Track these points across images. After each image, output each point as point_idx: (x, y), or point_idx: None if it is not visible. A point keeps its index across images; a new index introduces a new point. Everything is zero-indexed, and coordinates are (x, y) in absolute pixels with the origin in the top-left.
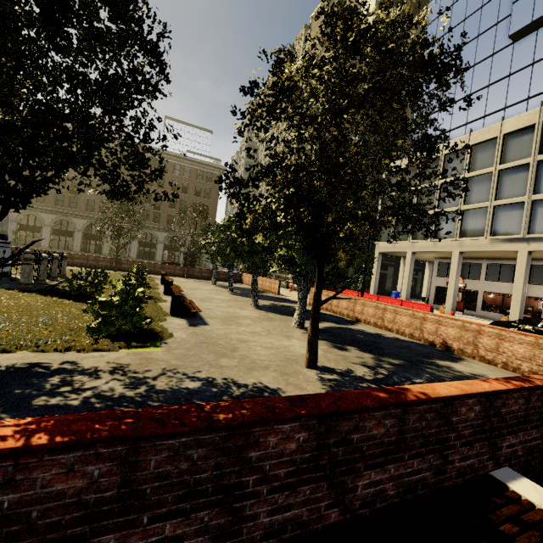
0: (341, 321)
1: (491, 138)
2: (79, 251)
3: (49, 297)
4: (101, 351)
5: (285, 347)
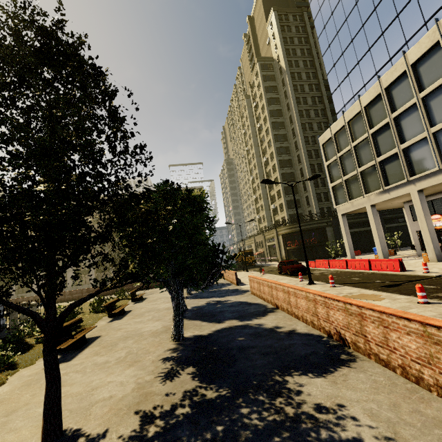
0: (255, 312)
1: (401, 74)
2: None
3: None
4: None
5: (93, 389)
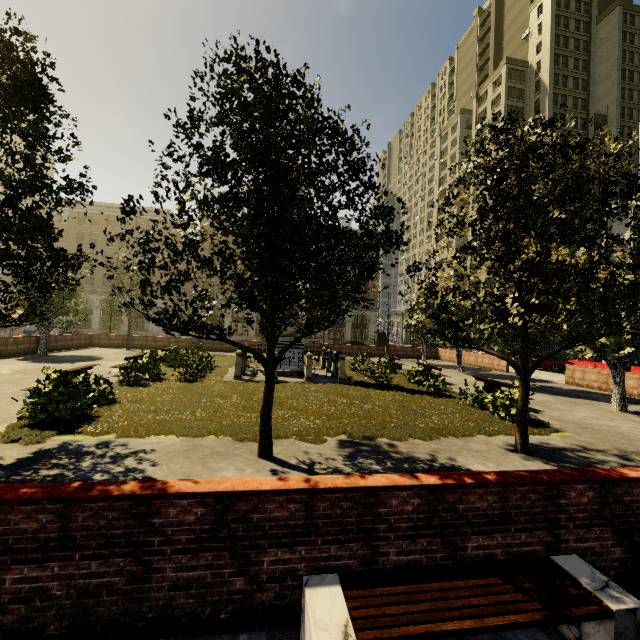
0: None
1: None
2: (254, 336)
3: (385, 390)
4: (539, 435)
5: None
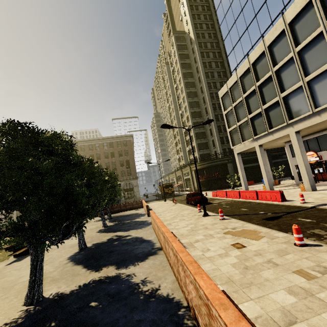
0: (138, 255)
1: (280, 33)
2: None
3: None
4: None
5: None
